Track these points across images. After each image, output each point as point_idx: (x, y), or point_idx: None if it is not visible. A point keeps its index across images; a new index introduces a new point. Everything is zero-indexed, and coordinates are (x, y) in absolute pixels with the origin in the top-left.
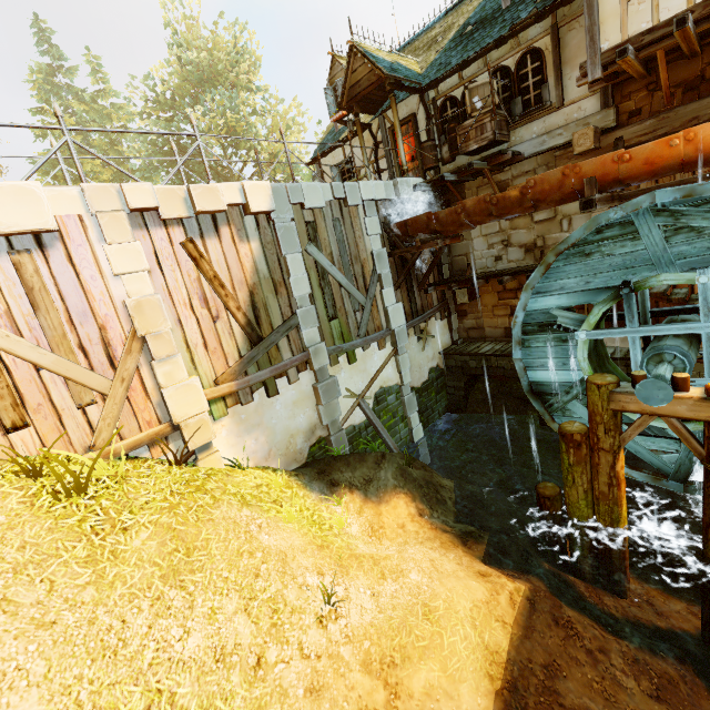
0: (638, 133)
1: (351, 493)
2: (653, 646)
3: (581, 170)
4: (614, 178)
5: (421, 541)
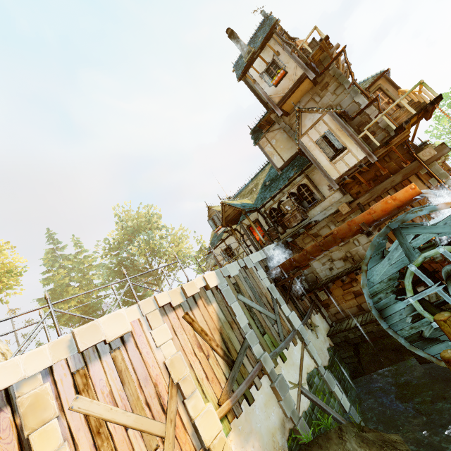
0: (365, 199)
1: None
2: None
3: (355, 221)
4: (372, 220)
5: None
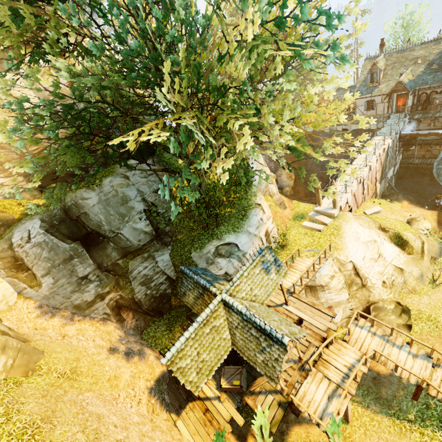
0: None
1: (395, 201)
2: None
3: None
4: None
5: (413, 208)
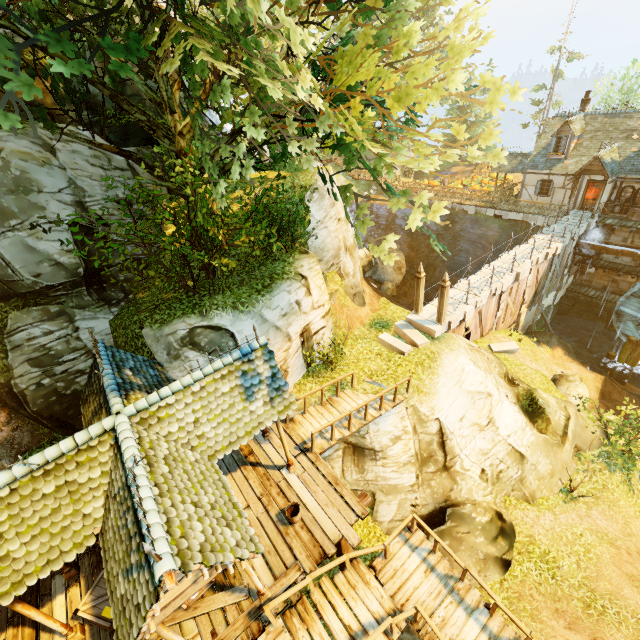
0: None
1: (544, 345)
2: (633, 394)
3: None
4: None
5: (569, 362)
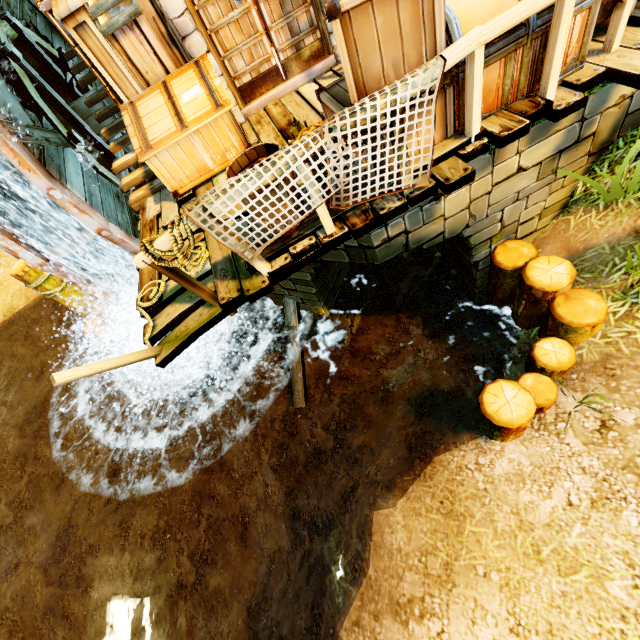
0: None
1: None
2: None
3: None
4: None
5: None
